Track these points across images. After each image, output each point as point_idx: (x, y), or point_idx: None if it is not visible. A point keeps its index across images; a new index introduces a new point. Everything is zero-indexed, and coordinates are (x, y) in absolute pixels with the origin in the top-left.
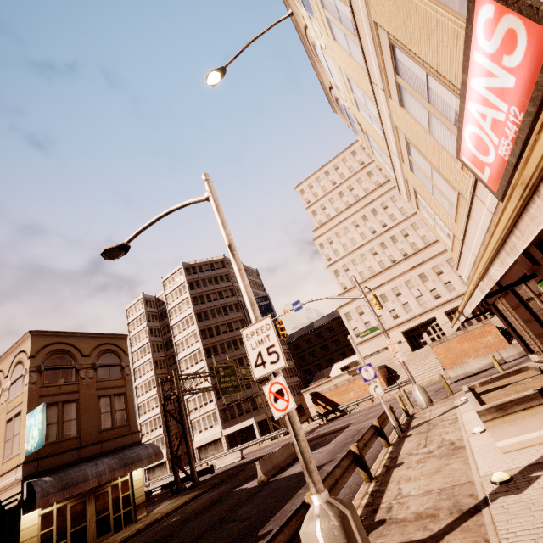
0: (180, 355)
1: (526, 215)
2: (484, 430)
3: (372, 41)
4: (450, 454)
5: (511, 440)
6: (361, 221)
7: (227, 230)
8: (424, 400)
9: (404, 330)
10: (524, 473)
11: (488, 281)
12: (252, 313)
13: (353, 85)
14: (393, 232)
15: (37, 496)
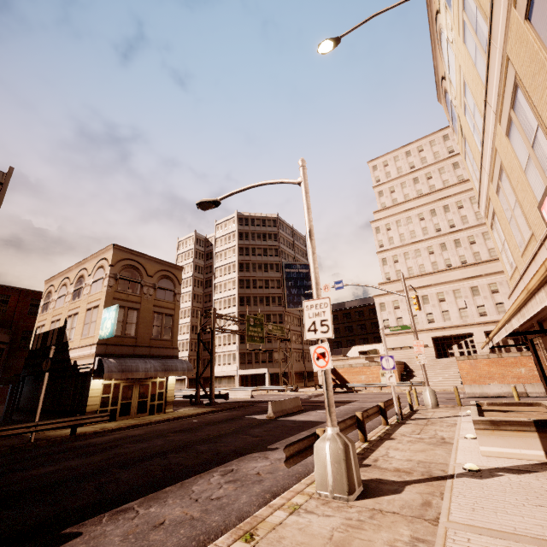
0: (216, 296)
1: (530, 303)
2: (475, 438)
3: (500, 69)
4: (438, 444)
5: (493, 449)
6: (429, 215)
7: (311, 217)
8: (431, 402)
9: (435, 336)
10: (492, 471)
11: (510, 326)
12: (315, 291)
13: (467, 90)
14: (459, 236)
15: (105, 370)
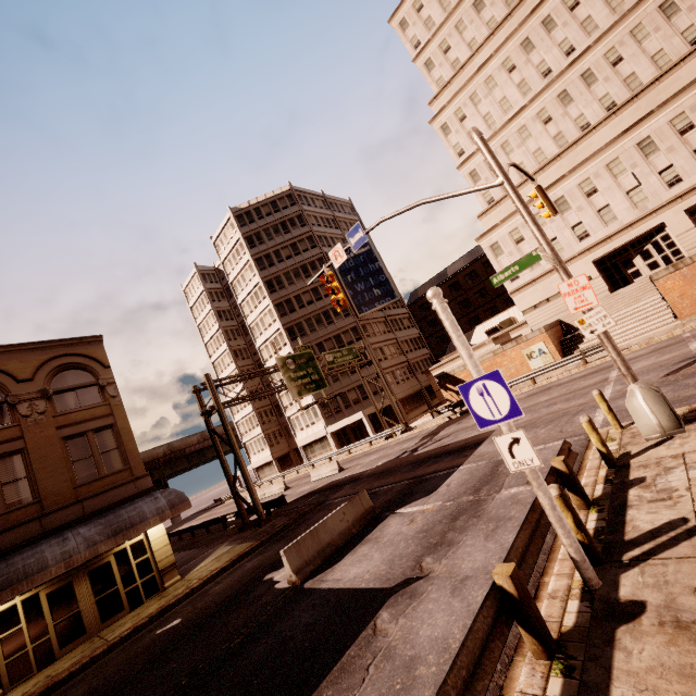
0: (258, 342)
1: None
2: None
3: None
4: None
5: None
6: (521, 54)
7: None
8: (659, 422)
9: (597, 257)
10: None
11: None
12: None
13: None
14: (587, 63)
15: None
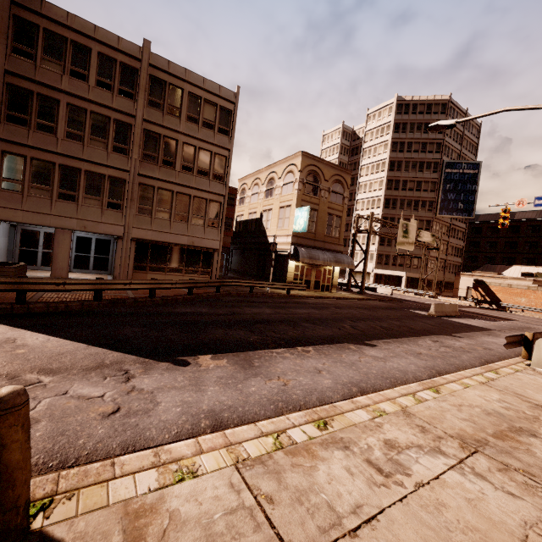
0: (359, 196)
1: None
2: None
3: None
4: None
5: None
6: None
7: None
8: None
9: None
10: None
11: None
12: None
13: None
14: None
15: (300, 256)
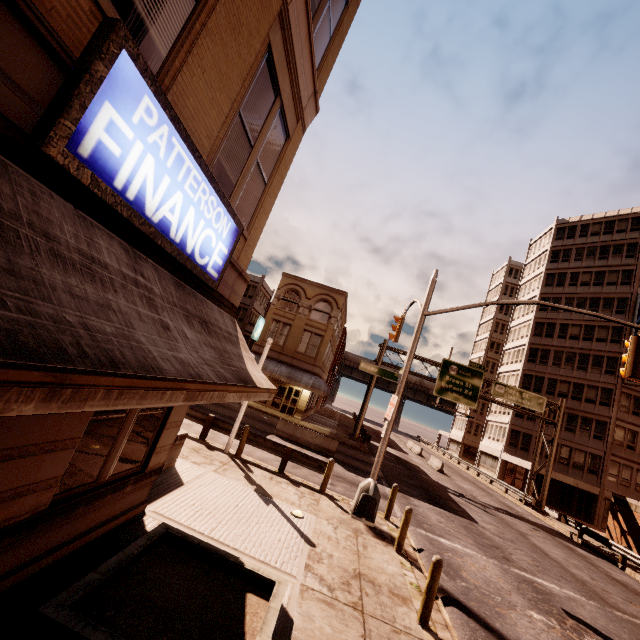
0: (507, 345)
1: None
2: None
3: None
4: None
5: None
6: None
7: None
8: (354, 503)
9: None
10: None
11: None
12: None
13: None
14: None
15: None
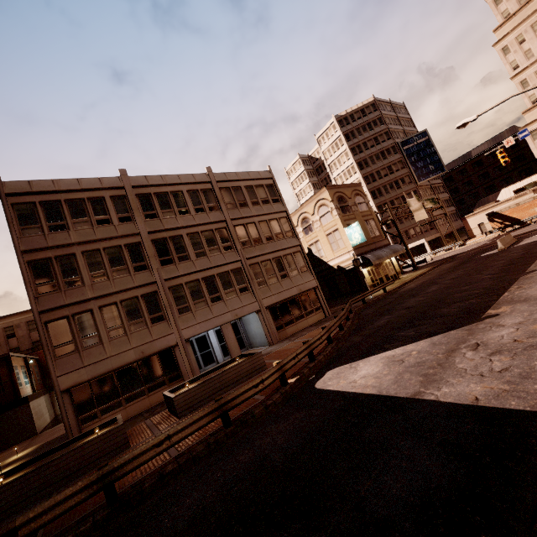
0: None
1: None
2: None
3: None
4: None
5: None
6: None
7: None
8: None
9: None
10: None
11: None
12: None
13: None
14: None
15: (371, 261)
